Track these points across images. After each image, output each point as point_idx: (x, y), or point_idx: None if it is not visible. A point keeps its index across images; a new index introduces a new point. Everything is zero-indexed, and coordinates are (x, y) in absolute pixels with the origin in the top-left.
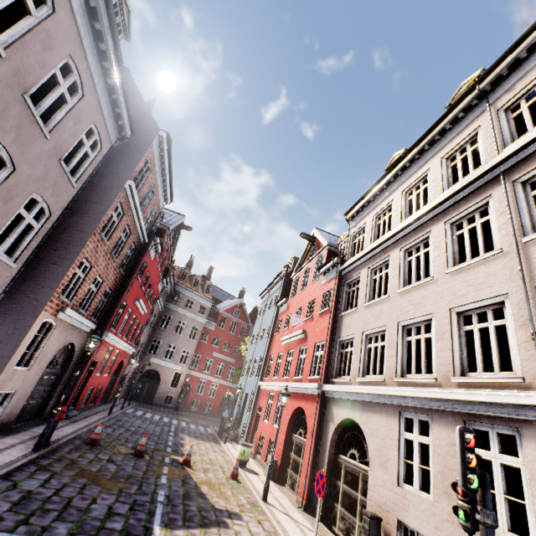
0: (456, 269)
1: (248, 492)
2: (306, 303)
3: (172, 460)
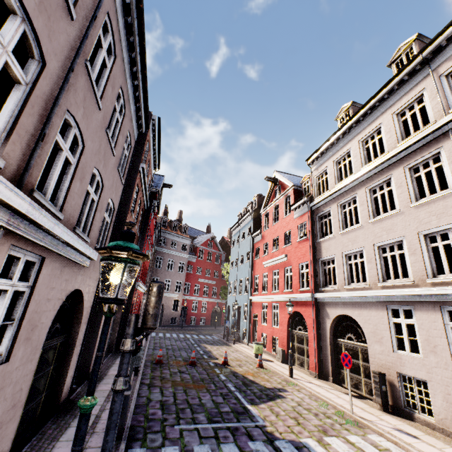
0: (419, 203)
1: (276, 374)
2: (282, 233)
3: (214, 363)
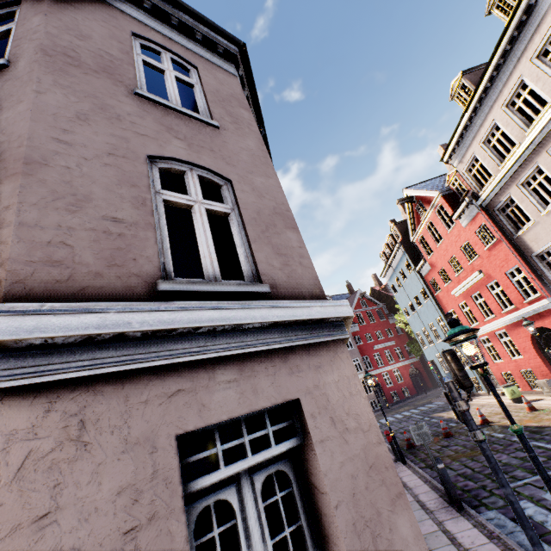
0: None
1: None
2: (457, 250)
3: None
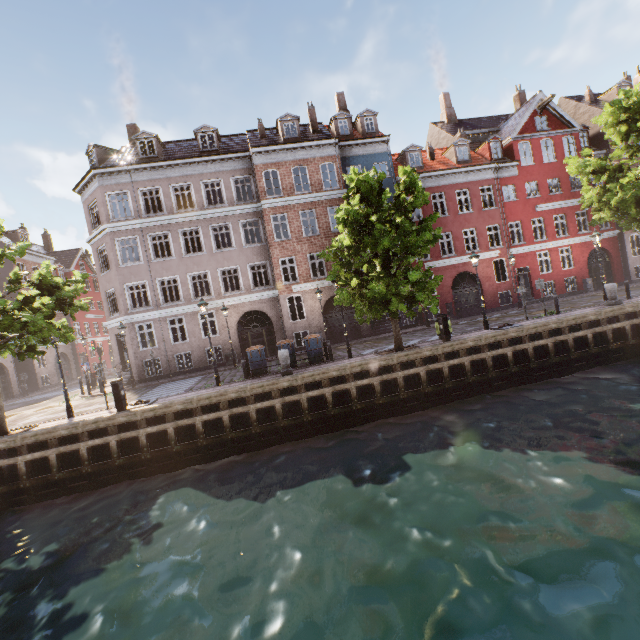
0: None
1: None
2: None
3: None
